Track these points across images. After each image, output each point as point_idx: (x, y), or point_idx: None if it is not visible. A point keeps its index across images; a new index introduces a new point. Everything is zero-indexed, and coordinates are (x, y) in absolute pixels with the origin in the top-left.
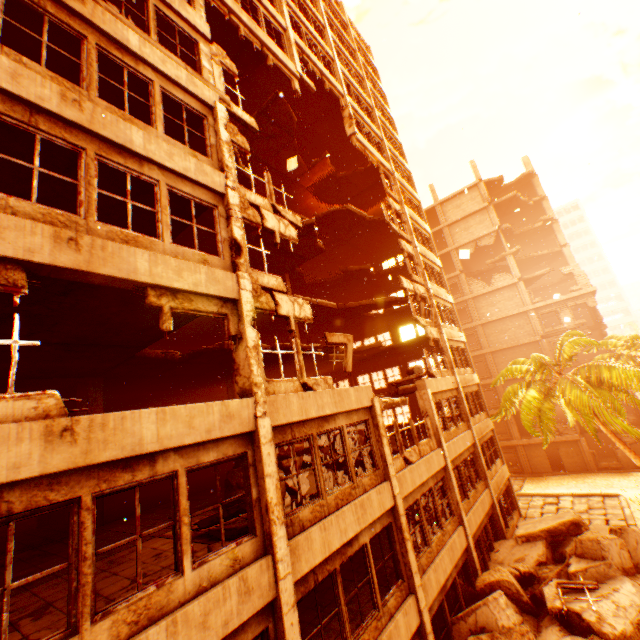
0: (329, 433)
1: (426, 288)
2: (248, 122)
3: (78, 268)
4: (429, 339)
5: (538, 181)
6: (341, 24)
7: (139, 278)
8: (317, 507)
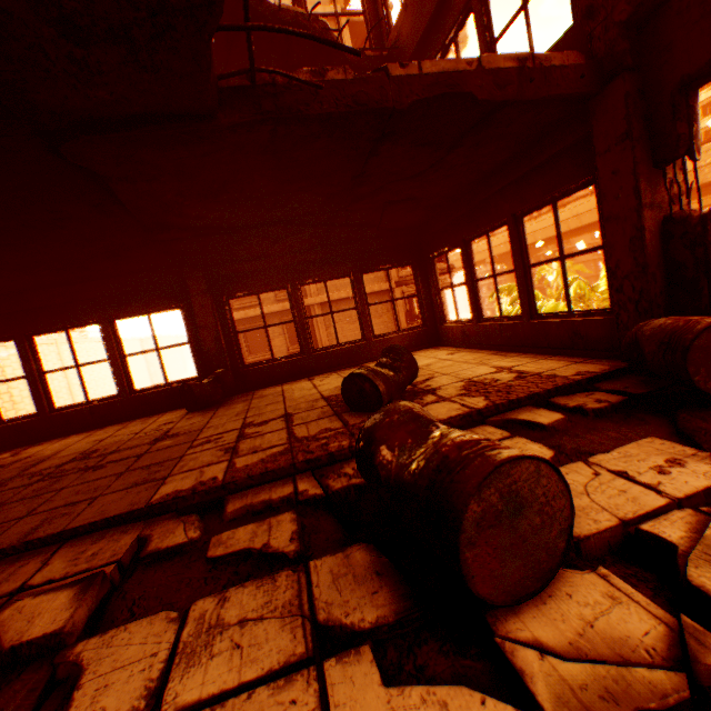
0: None
1: None
2: None
3: None
4: None
5: None
6: None
7: None
8: None
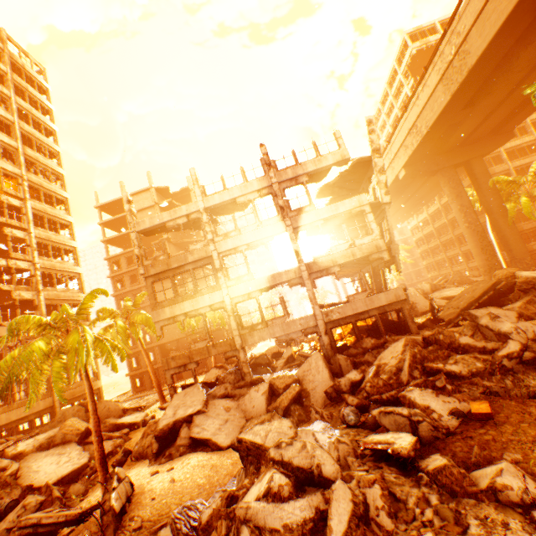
0: None
1: (34, 263)
2: None
3: None
4: (16, 300)
5: (194, 194)
6: None
7: None
8: None
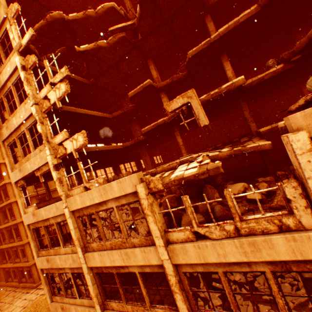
0: (106, 210)
1: None
2: (29, 38)
3: (24, 176)
4: None
5: None
6: None
7: (30, 171)
8: (100, 244)
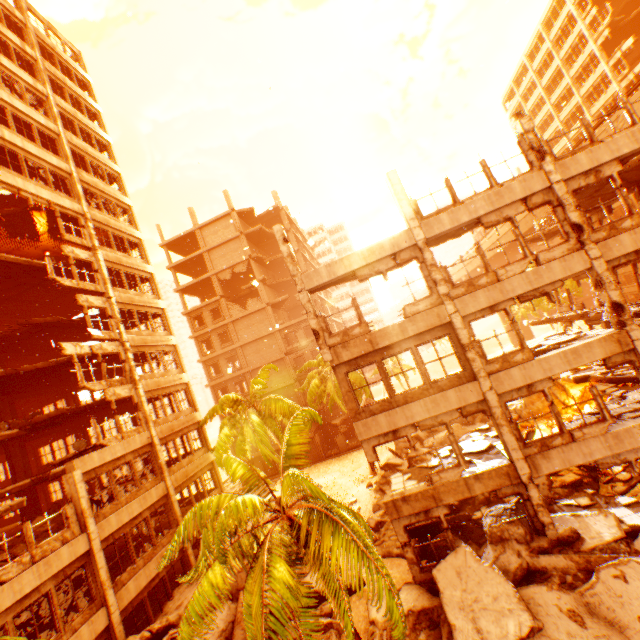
0: None
1: (122, 342)
2: None
3: None
4: (112, 402)
5: (285, 215)
6: (13, 20)
7: None
8: None
